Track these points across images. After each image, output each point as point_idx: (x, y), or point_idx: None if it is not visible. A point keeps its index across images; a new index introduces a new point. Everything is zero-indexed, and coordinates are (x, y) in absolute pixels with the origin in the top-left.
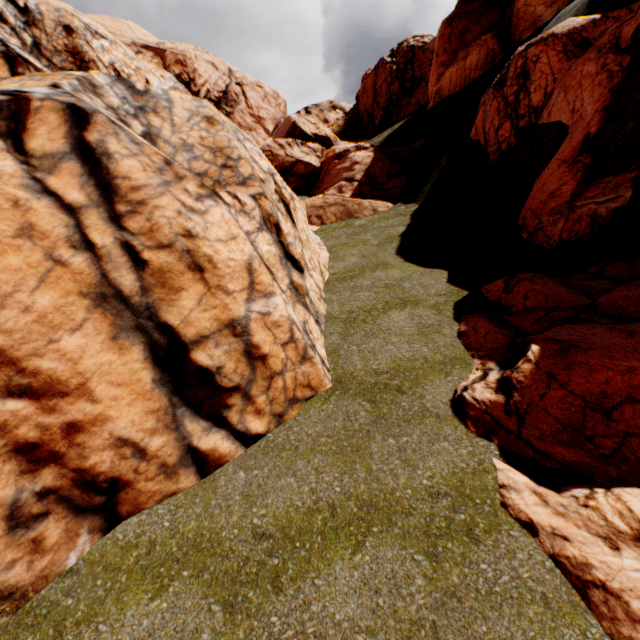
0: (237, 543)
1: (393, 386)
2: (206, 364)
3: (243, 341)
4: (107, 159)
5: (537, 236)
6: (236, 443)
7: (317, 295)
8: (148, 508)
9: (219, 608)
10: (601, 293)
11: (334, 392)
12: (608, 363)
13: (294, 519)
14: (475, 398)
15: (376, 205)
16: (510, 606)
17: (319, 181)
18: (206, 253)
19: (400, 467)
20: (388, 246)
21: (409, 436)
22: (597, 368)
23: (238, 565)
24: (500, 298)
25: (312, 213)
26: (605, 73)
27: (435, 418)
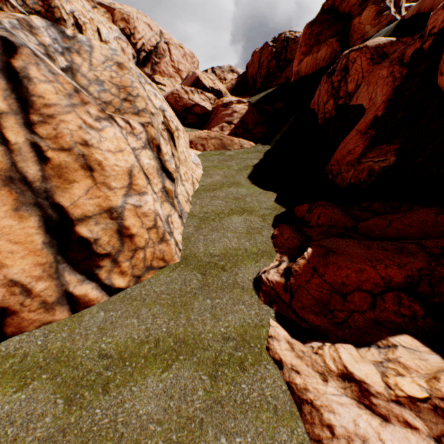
0: (86, 359)
1: (220, 265)
2: (87, 236)
3: (117, 223)
4: (27, 81)
5: (337, 178)
6: (103, 292)
7: (185, 198)
8: (29, 331)
9: (62, 401)
10: (363, 220)
11: (180, 265)
12: (349, 264)
13: (129, 346)
14: (268, 278)
15: (243, 143)
16: (253, 412)
17: (209, 120)
18: (97, 158)
19: (209, 319)
20: (244, 172)
21: (221, 299)
22: (342, 267)
23: (83, 374)
24: (304, 216)
25: (198, 142)
26: (391, 77)
27: (241, 289)
